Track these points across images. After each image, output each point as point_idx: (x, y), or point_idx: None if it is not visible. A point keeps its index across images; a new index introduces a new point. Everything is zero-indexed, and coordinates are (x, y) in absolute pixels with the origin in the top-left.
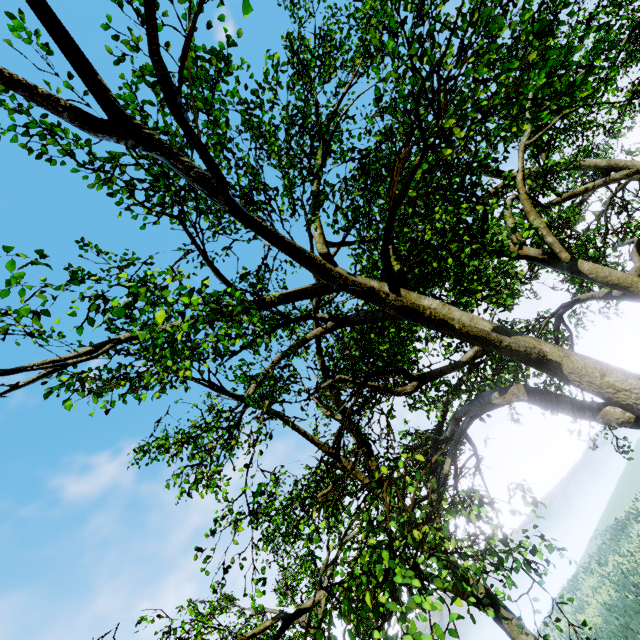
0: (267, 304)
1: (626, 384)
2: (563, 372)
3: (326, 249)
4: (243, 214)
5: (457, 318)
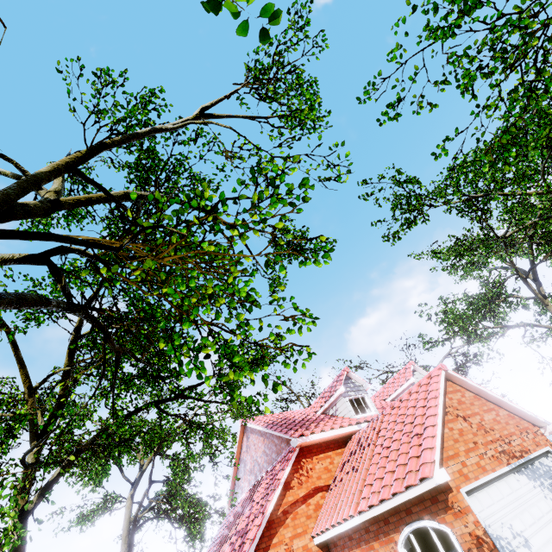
0: None
1: None
2: None
3: None
4: None
5: None
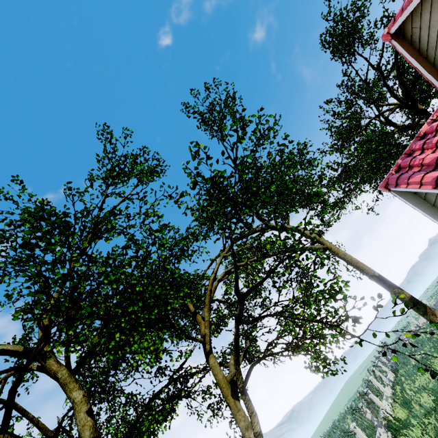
0: None
1: None
2: None
3: (47, 322)
4: None
5: (79, 419)
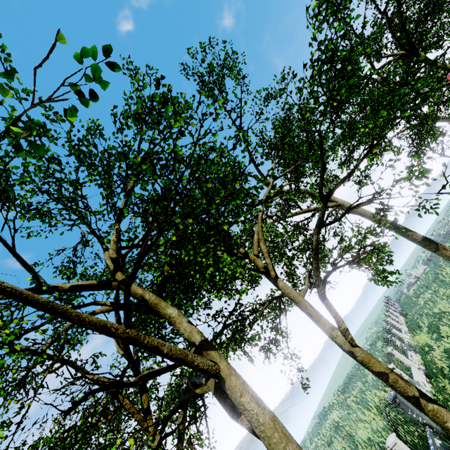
0: (60, 291)
1: (249, 405)
2: (225, 387)
3: (115, 255)
4: None
5: (183, 328)
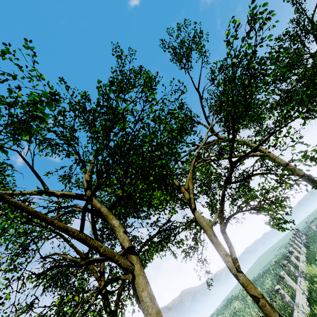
0: (55, 195)
1: (145, 299)
2: (135, 281)
3: (89, 178)
4: (2, 199)
5: (120, 235)
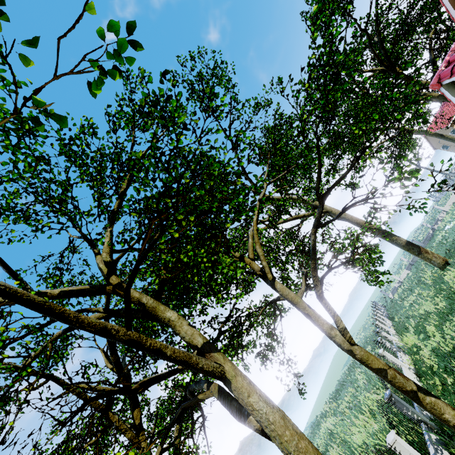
0: (48, 297)
1: (258, 405)
2: (231, 388)
3: (109, 258)
4: None
5: (184, 331)
